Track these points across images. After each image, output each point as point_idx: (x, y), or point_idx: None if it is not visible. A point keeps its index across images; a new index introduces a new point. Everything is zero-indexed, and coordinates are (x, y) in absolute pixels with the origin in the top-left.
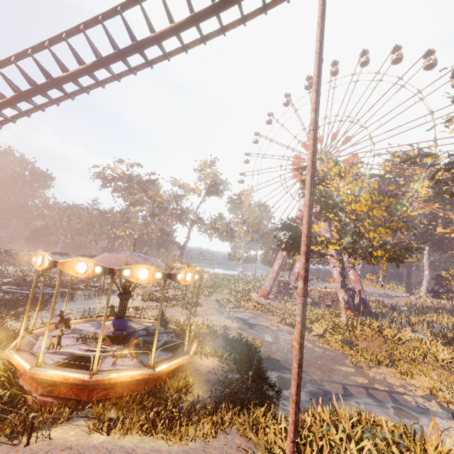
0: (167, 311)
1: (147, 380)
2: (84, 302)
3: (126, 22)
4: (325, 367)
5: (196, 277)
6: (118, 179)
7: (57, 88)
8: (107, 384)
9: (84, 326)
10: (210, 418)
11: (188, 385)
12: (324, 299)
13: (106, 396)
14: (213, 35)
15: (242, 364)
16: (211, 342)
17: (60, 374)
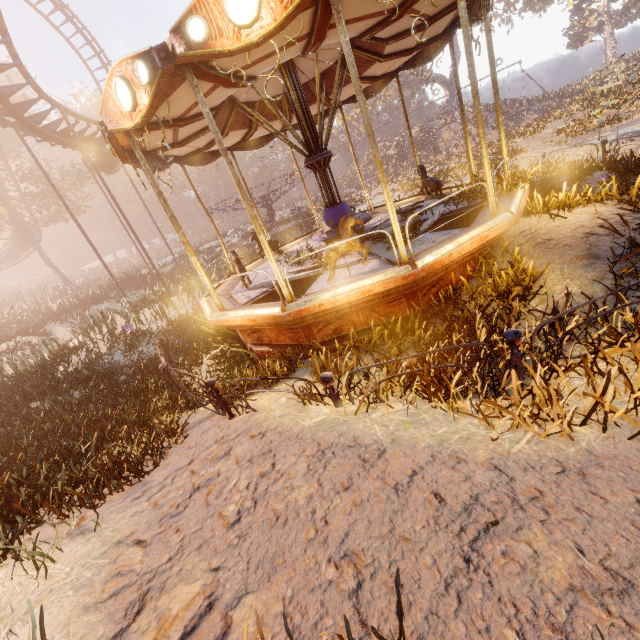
0: None
1: (407, 291)
2: None
3: None
4: None
5: None
6: None
7: None
8: (322, 314)
9: (303, 246)
10: (639, 346)
11: (525, 279)
12: None
13: (337, 333)
14: None
15: None
16: (568, 188)
17: (242, 314)
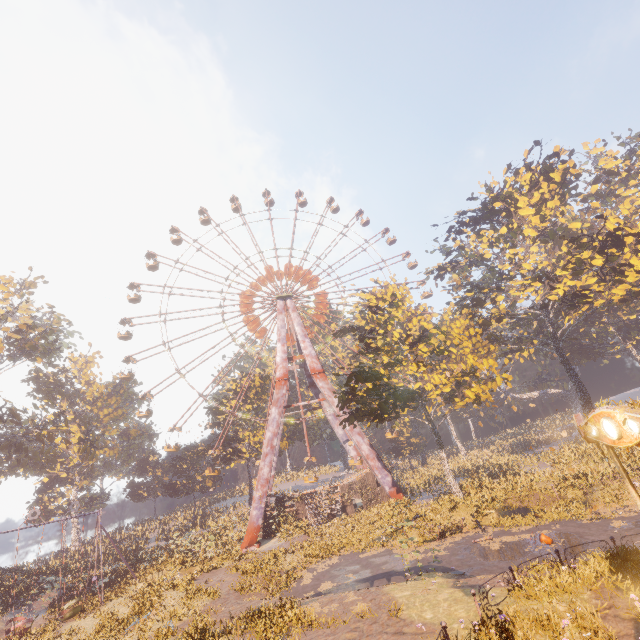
0: None
1: None
2: None
3: None
4: (624, 532)
5: None
6: None
7: None
8: None
9: None
10: None
11: None
12: (350, 497)
13: None
14: None
15: None
16: None
17: None
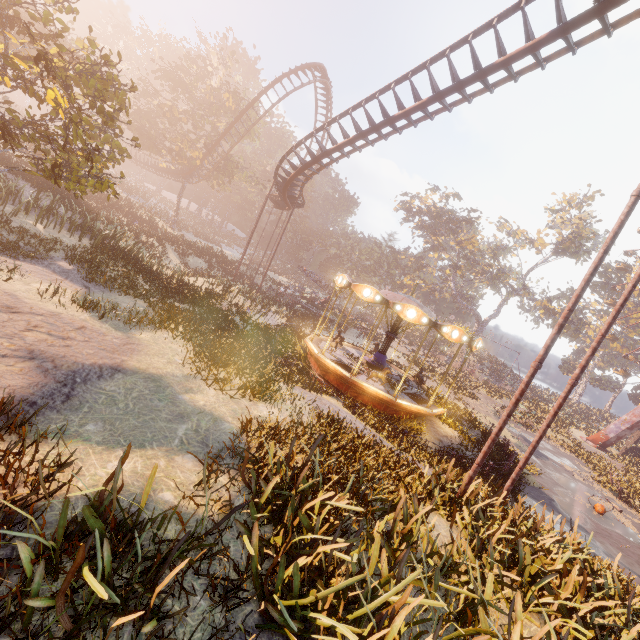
0: (429, 383)
1: (387, 404)
2: (354, 339)
3: (474, 50)
4: (636, 556)
5: (464, 338)
6: (425, 213)
7: (389, 125)
8: (359, 388)
9: (351, 350)
10: (428, 457)
11: (420, 431)
12: None
13: (355, 397)
14: (592, 37)
15: (489, 458)
16: (463, 426)
17: (333, 365)
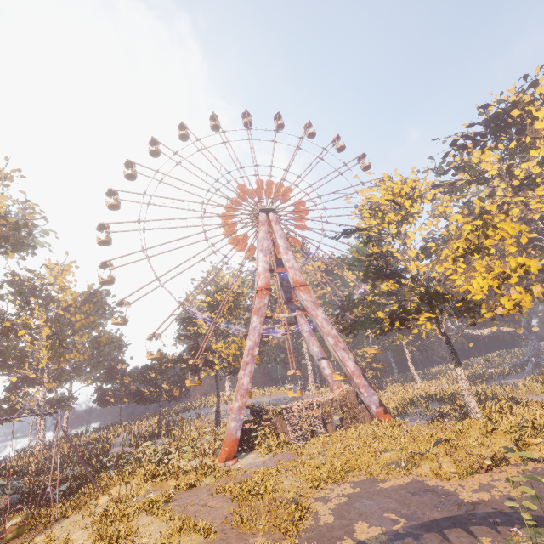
0: None
1: None
2: None
3: None
4: None
5: None
6: None
7: None
8: None
9: None
10: None
11: None
12: (331, 414)
13: None
14: None
15: None
16: None
17: None
